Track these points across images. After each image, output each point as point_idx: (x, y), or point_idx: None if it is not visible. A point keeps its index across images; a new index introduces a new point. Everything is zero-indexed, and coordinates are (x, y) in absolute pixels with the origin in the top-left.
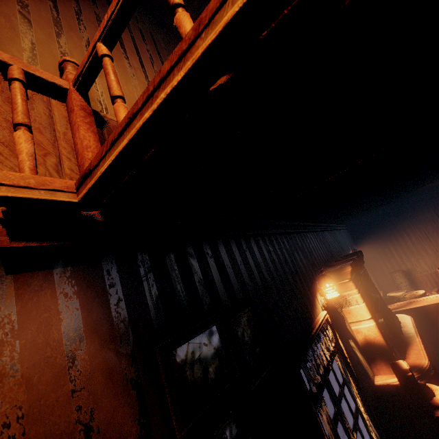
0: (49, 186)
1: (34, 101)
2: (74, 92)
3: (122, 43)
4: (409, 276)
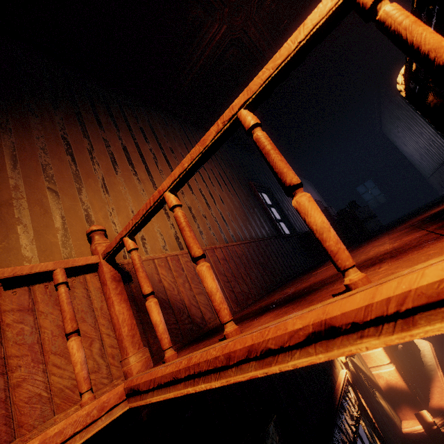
0: (107, 407)
1: (74, 288)
2: (104, 264)
3: (129, 158)
4: None
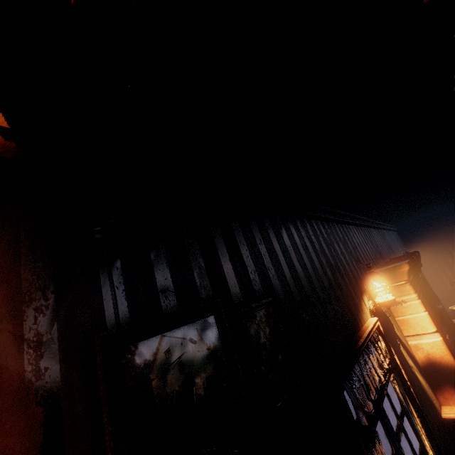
0: None
1: None
2: None
3: None
4: None
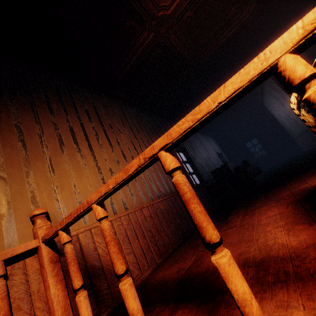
0: None
1: (13, 276)
2: (43, 247)
3: (74, 137)
4: None
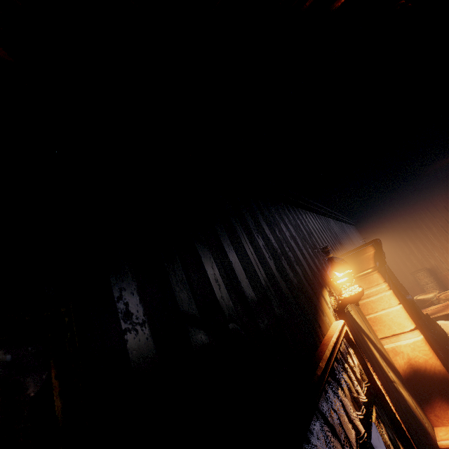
0: None
1: None
2: None
3: None
4: (434, 275)
